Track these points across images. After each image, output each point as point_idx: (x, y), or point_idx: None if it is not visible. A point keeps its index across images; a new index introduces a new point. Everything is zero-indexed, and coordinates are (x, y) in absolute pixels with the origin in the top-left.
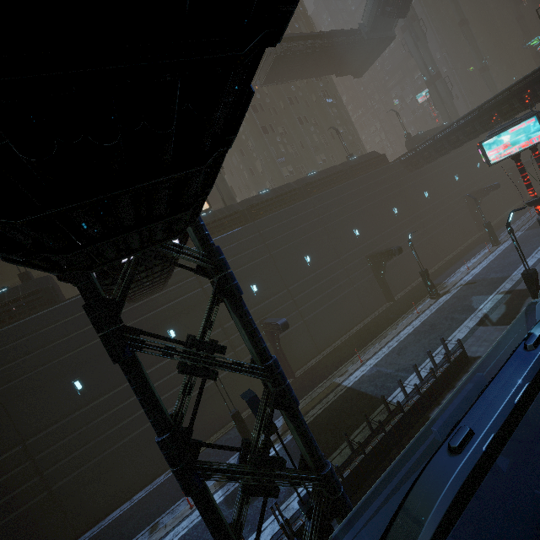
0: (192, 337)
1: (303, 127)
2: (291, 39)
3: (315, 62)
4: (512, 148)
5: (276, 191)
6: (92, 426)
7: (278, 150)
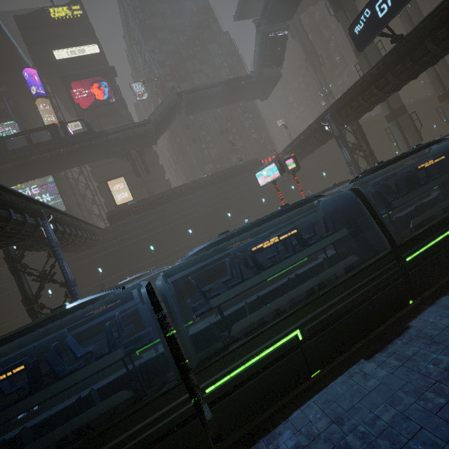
0: (45, 270)
1: (223, 136)
2: (197, 90)
3: (221, 99)
4: (268, 178)
5: (175, 189)
6: None
7: (203, 154)
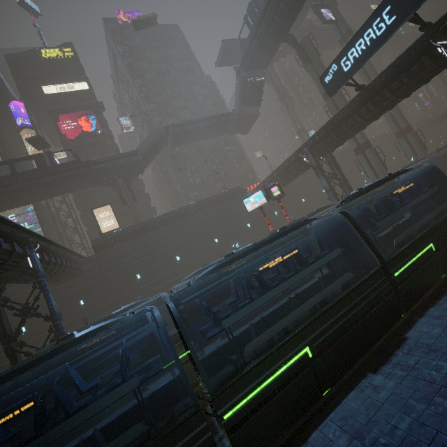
0: (28, 303)
1: (208, 166)
2: (183, 125)
3: (205, 132)
4: (255, 204)
5: (162, 216)
6: None
7: (188, 182)
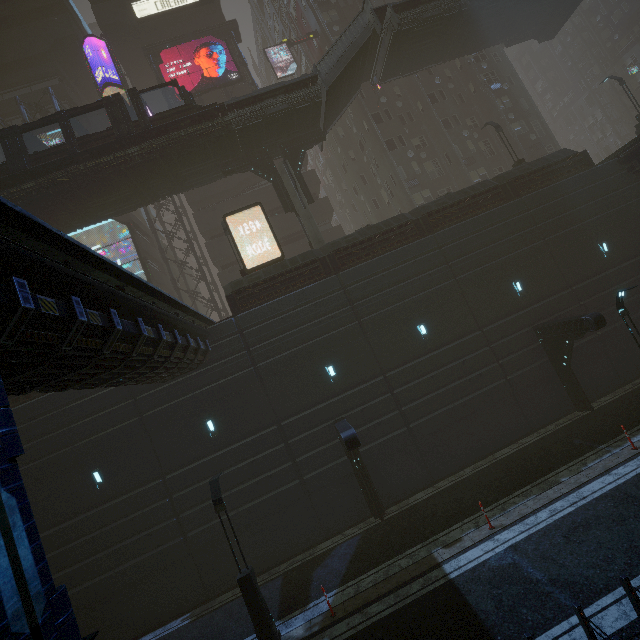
0: None
1: (450, 133)
2: (417, 2)
3: (463, 30)
4: None
5: (378, 227)
6: (106, 531)
7: (409, 170)
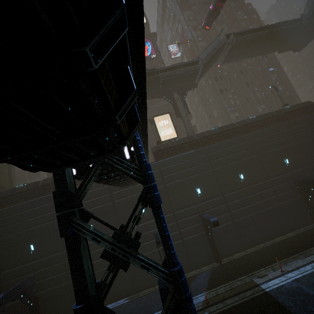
0: (123, 227)
1: (249, 88)
2: (244, 33)
3: (261, 45)
4: None
5: (222, 128)
6: (93, 253)
7: (229, 103)
